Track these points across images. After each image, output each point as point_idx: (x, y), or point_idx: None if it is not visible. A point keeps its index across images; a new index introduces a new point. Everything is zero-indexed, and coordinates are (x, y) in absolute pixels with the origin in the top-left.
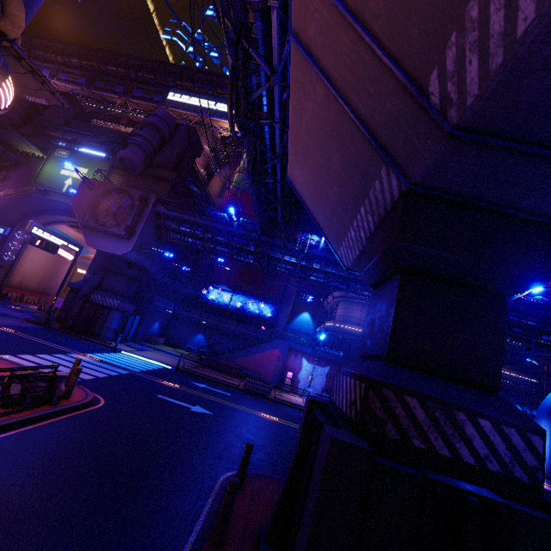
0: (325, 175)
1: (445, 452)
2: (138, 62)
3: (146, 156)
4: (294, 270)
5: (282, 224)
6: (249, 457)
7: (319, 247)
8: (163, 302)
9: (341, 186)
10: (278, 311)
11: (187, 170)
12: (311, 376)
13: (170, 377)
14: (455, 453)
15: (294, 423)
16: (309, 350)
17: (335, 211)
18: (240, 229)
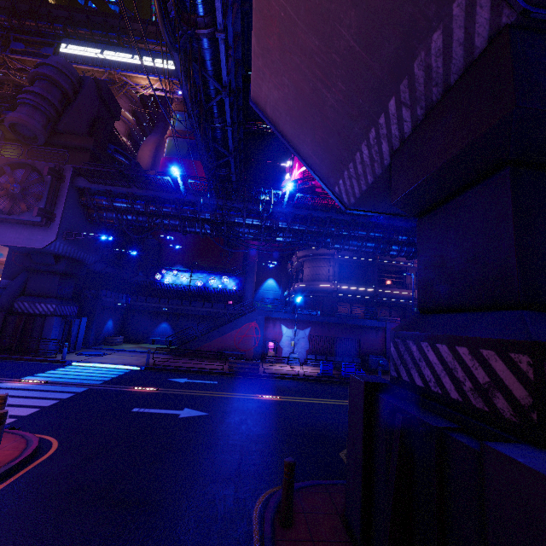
0: (322, 67)
1: None
2: (7, 4)
3: (47, 119)
4: (258, 234)
5: (237, 182)
6: (293, 479)
7: (284, 202)
8: (111, 296)
9: (352, 76)
10: (243, 282)
11: (106, 135)
12: (293, 342)
13: (141, 380)
14: None
15: (296, 396)
16: (287, 316)
17: (335, 126)
18: (189, 195)
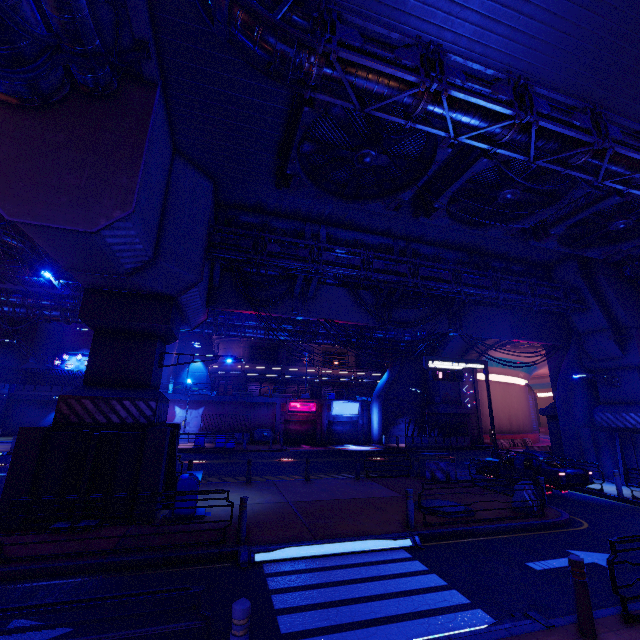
0: None
1: (104, 421)
2: None
3: None
4: None
5: None
6: None
7: None
8: None
9: None
10: None
11: None
12: (184, 421)
13: None
14: (110, 420)
15: None
16: (180, 397)
17: None
18: (68, 290)
